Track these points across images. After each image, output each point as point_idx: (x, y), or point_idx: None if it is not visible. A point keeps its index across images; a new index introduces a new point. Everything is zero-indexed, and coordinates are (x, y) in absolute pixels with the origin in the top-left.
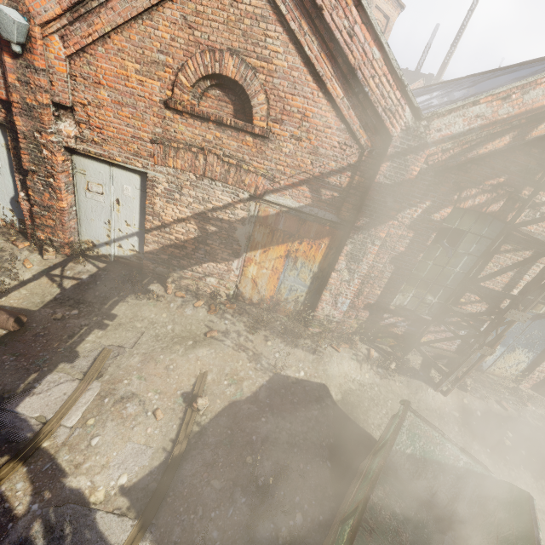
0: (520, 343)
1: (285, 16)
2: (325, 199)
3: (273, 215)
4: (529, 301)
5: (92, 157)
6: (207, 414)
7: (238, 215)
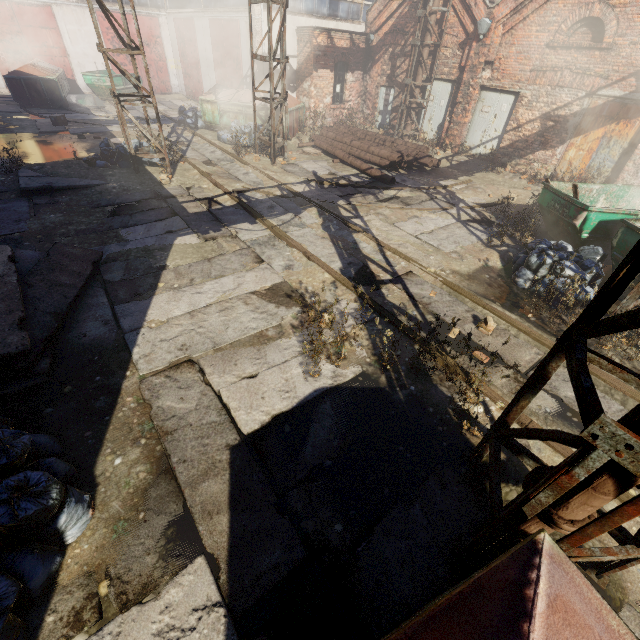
0: None
1: None
2: None
3: (600, 106)
4: None
5: (491, 90)
6: (513, 203)
7: (573, 110)
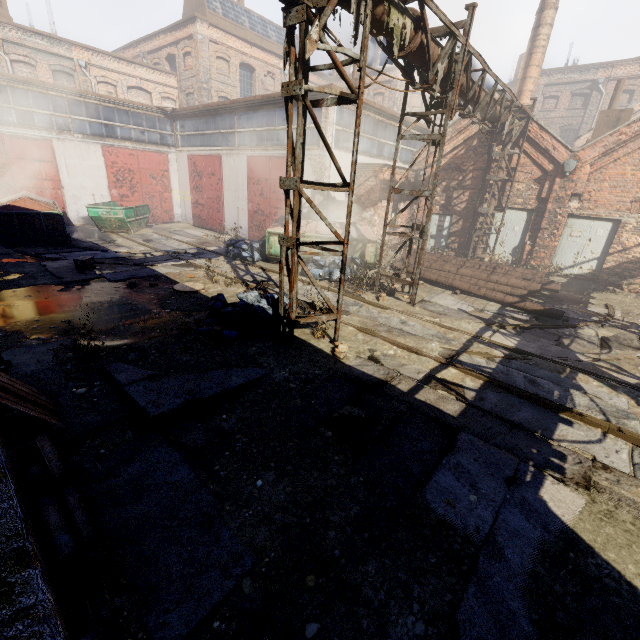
0: None
1: None
2: None
3: None
4: None
5: (580, 218)
6: None
7: None
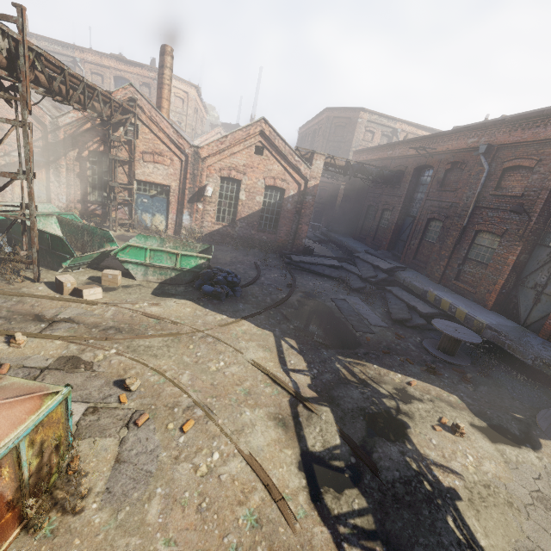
0: (155, 211)
1: None
2: (37, 152)
3: (17, 162)
4: (145, 189)
5: None
6: None
7: (2, 163)
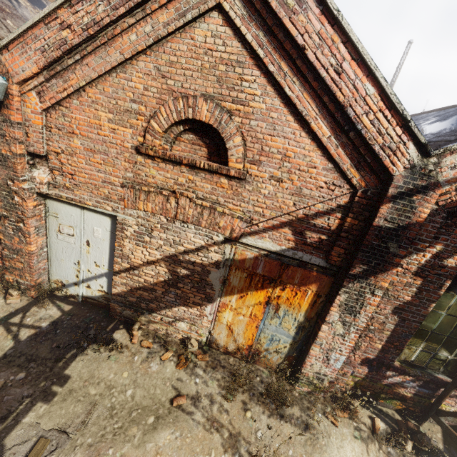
0: None
1: (263, 59)
2: (311, 242)
3: (251, 259)
4: None
5: (64, 201)
6: None
7: (212, 257)
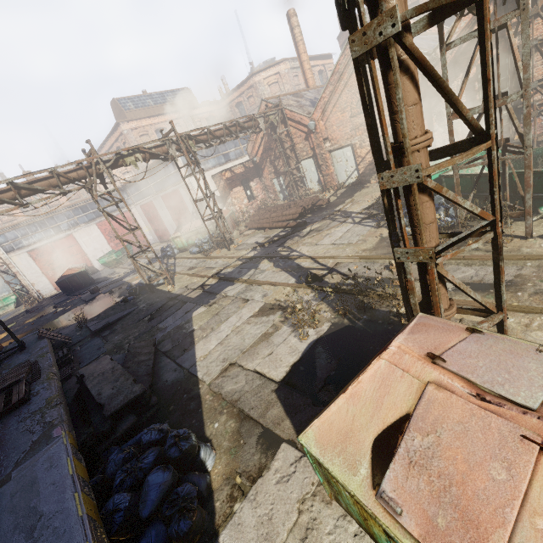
0: None
1: None
2: None
3: None
4: None
5: (336, 150)
6: None
7: None
